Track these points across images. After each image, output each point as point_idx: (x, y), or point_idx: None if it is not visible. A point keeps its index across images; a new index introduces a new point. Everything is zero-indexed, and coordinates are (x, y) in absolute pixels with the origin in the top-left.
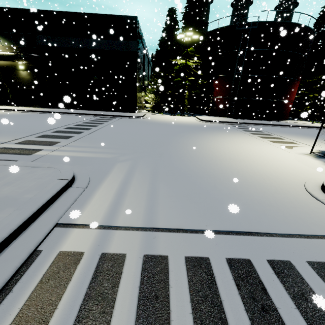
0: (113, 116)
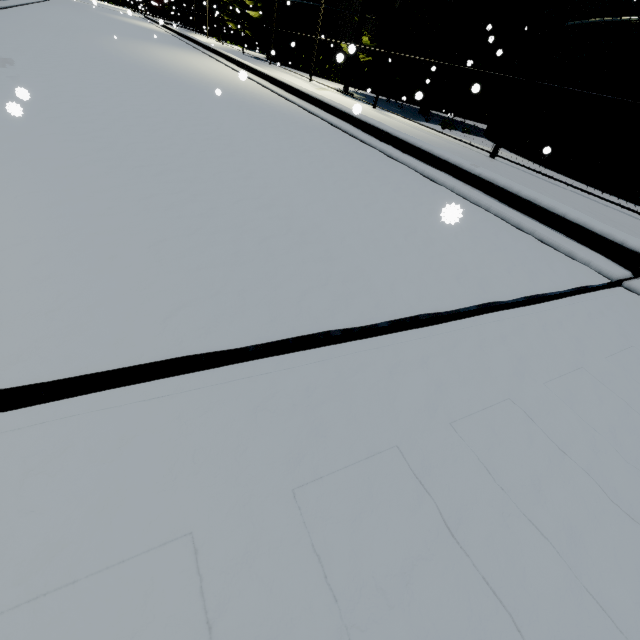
0: None
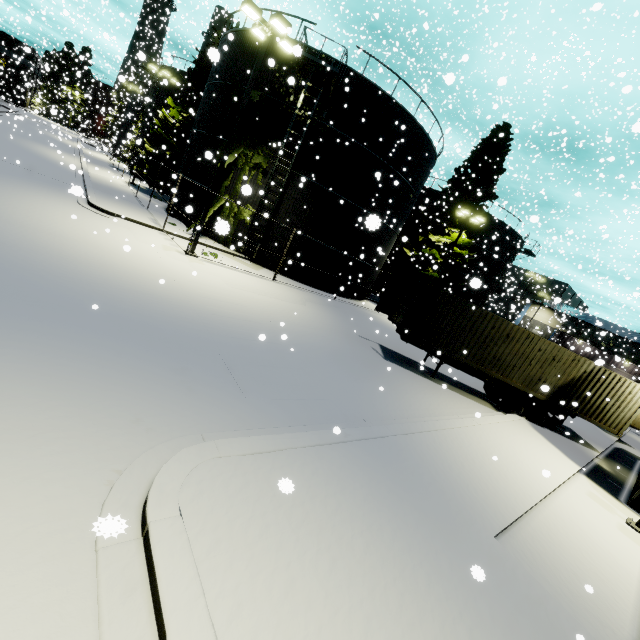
0: (5, 101)
